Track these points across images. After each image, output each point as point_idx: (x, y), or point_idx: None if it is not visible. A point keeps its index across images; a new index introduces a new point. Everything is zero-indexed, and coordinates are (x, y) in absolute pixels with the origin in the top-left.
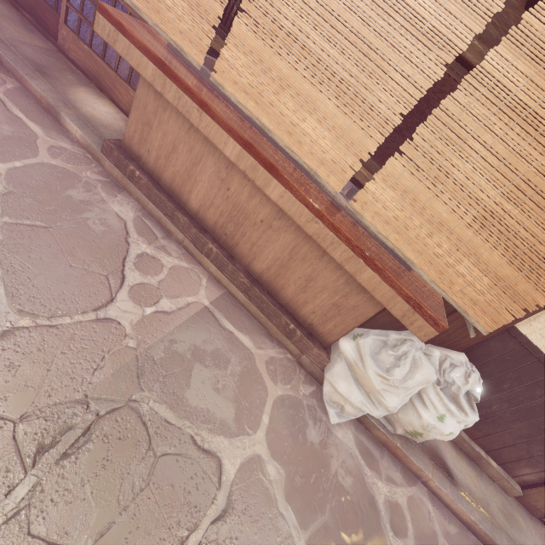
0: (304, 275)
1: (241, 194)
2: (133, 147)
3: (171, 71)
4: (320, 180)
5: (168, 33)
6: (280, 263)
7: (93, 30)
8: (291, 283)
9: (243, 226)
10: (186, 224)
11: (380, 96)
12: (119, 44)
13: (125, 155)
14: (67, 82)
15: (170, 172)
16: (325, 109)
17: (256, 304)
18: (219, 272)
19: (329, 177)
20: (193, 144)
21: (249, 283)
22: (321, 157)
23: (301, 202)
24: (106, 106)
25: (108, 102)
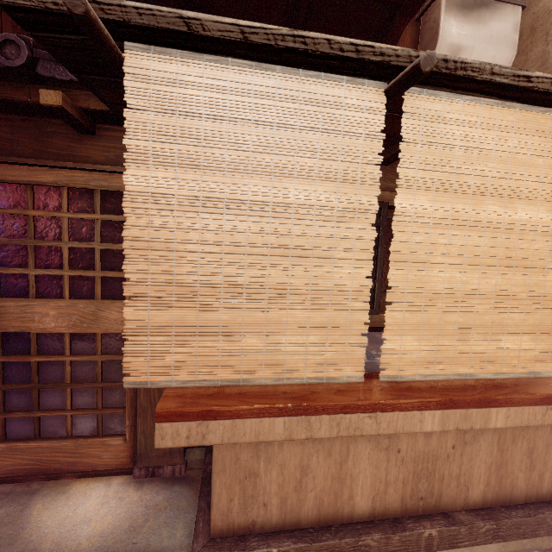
0: (523, 454)
1: (416, 443)
2: (234, 522)
3: (314, 406)
4: (542, 374)
5: (301, 376)
6: (495, 466)
7: (3, 417)
8: (517, 474)
9: (436, 471)
10: (382, 541)
11: (549, 284)
12: (213, 434)
13: (233, 545)
14: (8, 526)
15: (311, 500)
16: (513, 321)
17: (514, 536)
18: (452, 550)
19: (547, 366)
20: (329, 444)
21: (494, 523)
22: (531, 357)
23: (528, 404)
24: (89, 494)
25: (81, 484)
